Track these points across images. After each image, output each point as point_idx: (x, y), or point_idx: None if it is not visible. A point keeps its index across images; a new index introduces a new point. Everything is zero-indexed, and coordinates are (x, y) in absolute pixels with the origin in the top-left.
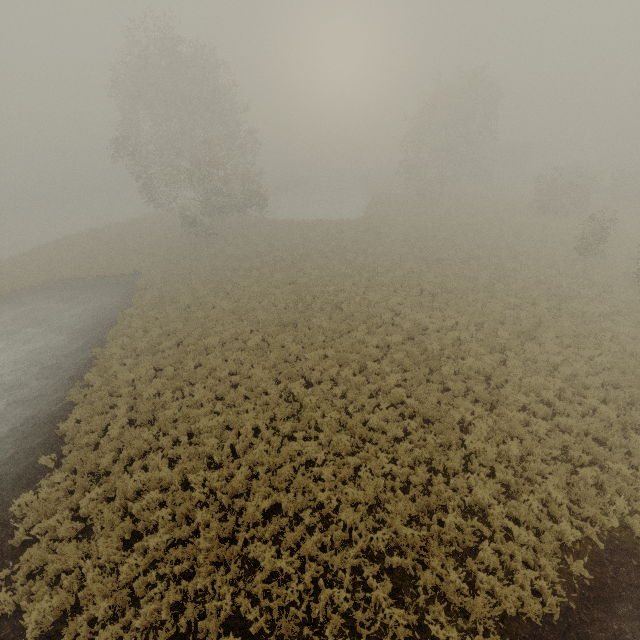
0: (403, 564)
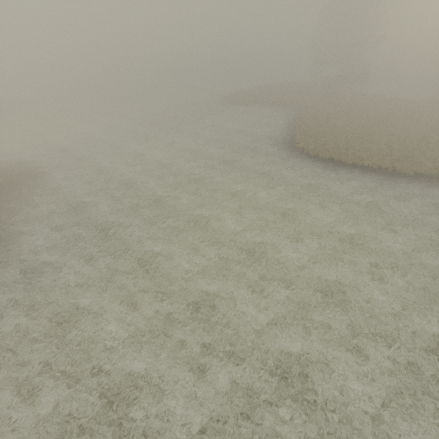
0: (392, 163)
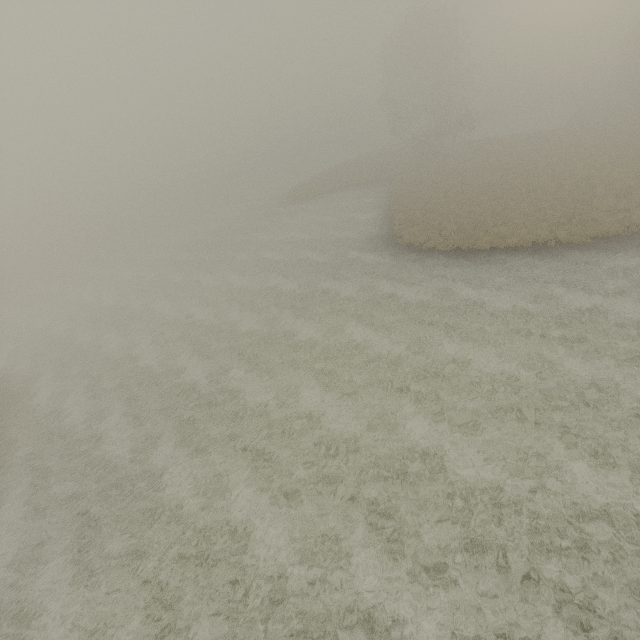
0: (551, 231)
